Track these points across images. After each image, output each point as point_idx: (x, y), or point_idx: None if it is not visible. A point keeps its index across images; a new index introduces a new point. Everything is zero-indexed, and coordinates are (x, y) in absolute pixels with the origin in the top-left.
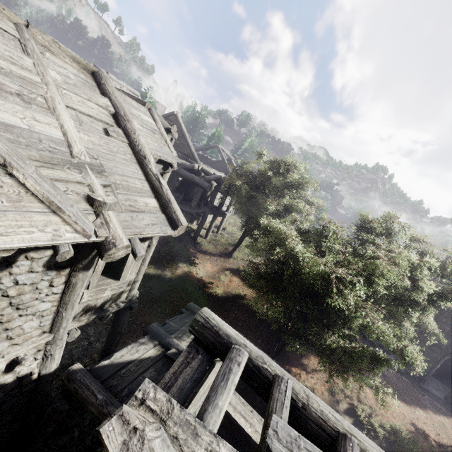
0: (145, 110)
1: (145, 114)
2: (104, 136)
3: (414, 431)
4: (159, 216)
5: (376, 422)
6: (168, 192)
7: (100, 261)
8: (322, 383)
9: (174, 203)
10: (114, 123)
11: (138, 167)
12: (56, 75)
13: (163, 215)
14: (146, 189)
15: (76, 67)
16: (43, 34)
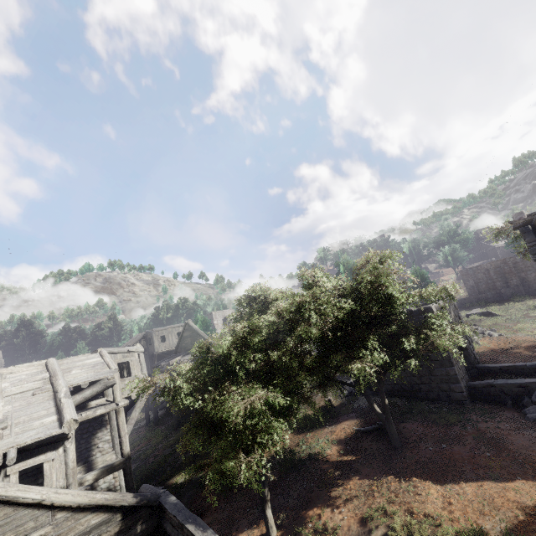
0: (95, 355)
1: (93, 358)
2: (28, 398)
3: (531, 525)
4: (51, 425)
5: (419, 535)
6: (64, 404)
7: (13, 479)
8: (354, 513)
9: (65, 410)
10: (47, 384)
11: (52, 401)
12: (6, 384)
13: (57, 423)
14: (50, 412)
15: (32, 368)
16: (8, 368)
